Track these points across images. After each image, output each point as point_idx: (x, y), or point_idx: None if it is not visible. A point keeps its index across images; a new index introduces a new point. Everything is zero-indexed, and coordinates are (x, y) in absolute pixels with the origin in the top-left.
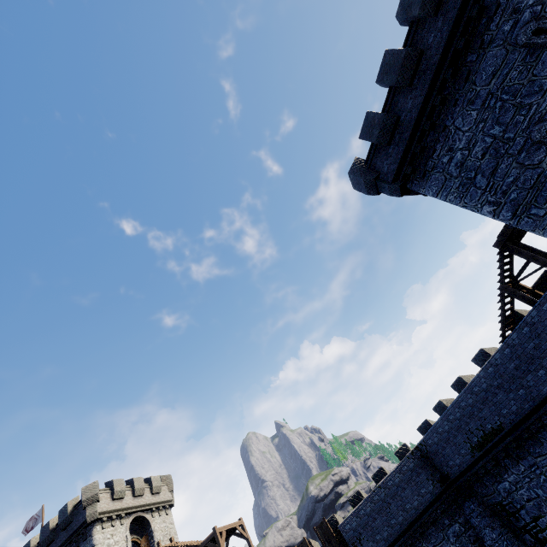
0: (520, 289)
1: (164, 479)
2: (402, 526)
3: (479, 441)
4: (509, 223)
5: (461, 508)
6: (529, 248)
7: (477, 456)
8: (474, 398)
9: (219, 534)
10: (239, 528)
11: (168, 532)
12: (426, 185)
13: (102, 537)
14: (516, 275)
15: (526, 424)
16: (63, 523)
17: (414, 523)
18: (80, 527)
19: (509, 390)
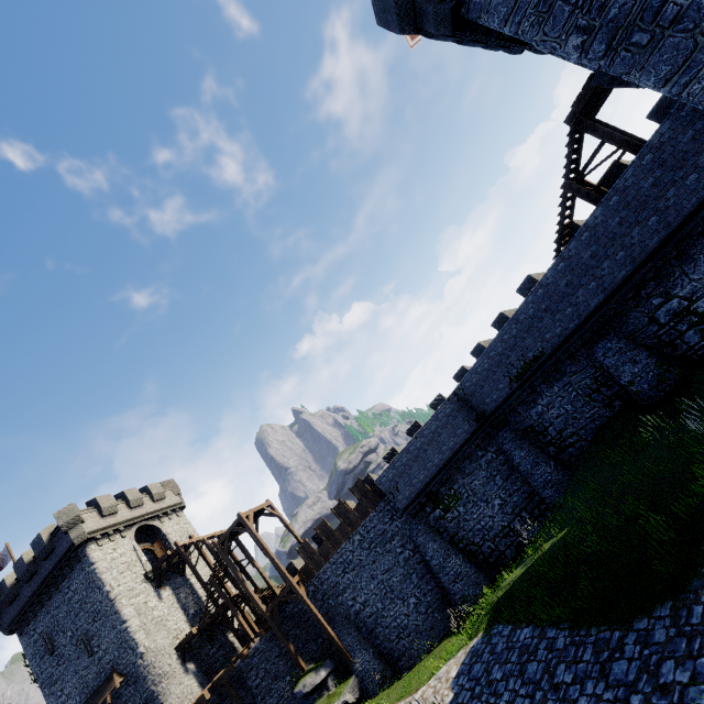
0: (584, 187)
1: (166, 485)
2: (438, 466)
3: (518, 372)
4: (600, 65)
5: (495, 439)
6: (604, 125)
7: (515, 388)
8: (519, 328)
9: (245, 518)
10: (268, 509)
11: (185, 531)
12: (490, 4)
13: (102, 554)
14: (583, 168)
15: (568, 344)
16: (42, 553)
17: (449, 462)
18: (68, 552)
19: (557, 311)
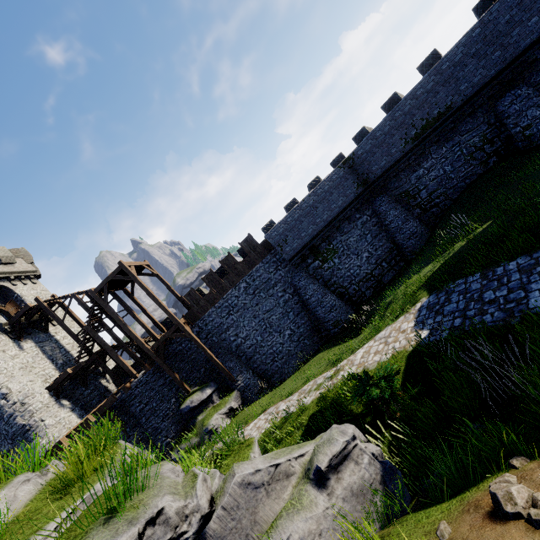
0: None
1: (15, 253)
2: (324, 224)
3: (419, 131)
4: None
5: (372, 204)
6: None
7: (409, 148)
8: (438, 79)
9: (128, 267)
10: (147, 267)
11: (44, 297)
12: None
13: None
14: None
15: (479, 96)
16: None
17: (333, 220)
18: None
19: (484, 56)
